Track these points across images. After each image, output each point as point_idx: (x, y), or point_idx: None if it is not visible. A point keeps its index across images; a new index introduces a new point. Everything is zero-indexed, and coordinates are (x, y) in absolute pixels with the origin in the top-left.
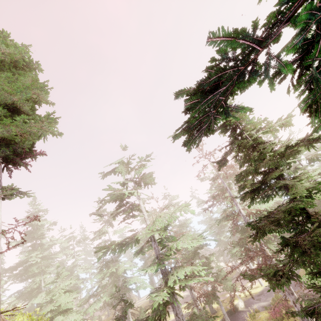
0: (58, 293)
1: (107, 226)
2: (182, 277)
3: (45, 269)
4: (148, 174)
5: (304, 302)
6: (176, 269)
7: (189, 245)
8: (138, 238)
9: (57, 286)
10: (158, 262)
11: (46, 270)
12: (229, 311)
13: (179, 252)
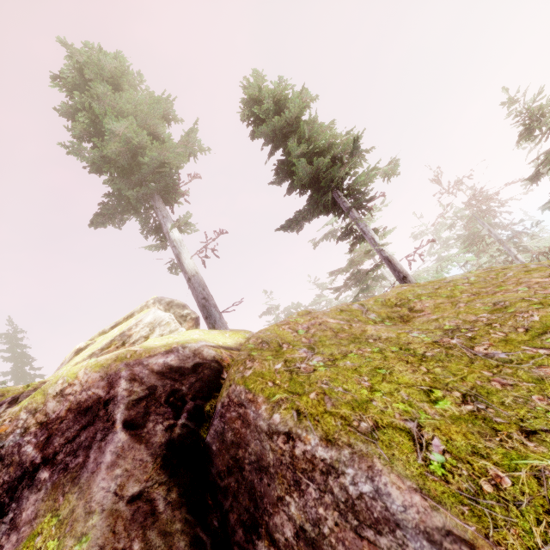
0: None
1: None
2: None
3: None
4: None
5: None
6: None
7: None
8: None
9: None
10: None
11: None
12: None
13: None
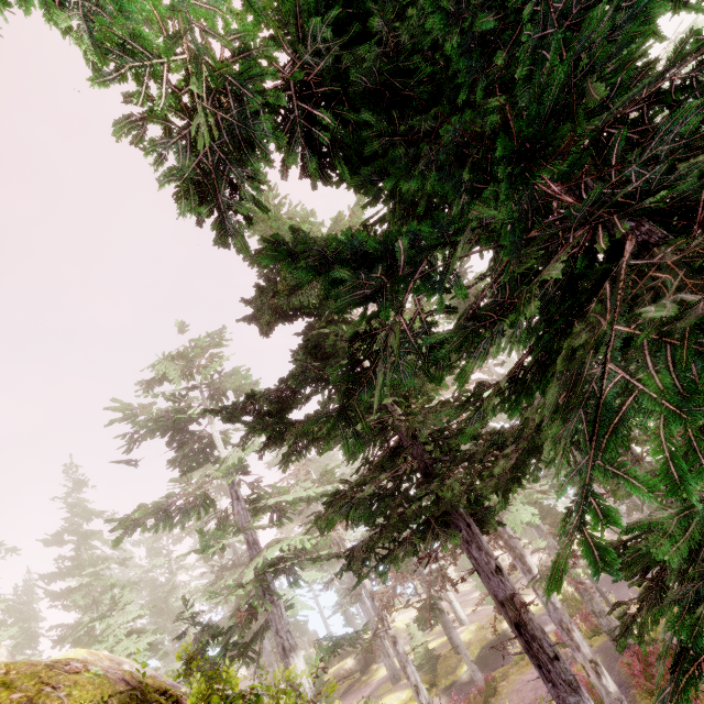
0: (115, 637)
1: (217, 498)
2: (272, 556)
3: (100, 597)
4: (235, 372)
5: (540, 582)
6: (270, 544)
7: (295, 496)
8: (207, 498)
9: (114, 624)
10: (245, 538)
11: (103, 599)
12: (492, 643)
13: (339, 525)
